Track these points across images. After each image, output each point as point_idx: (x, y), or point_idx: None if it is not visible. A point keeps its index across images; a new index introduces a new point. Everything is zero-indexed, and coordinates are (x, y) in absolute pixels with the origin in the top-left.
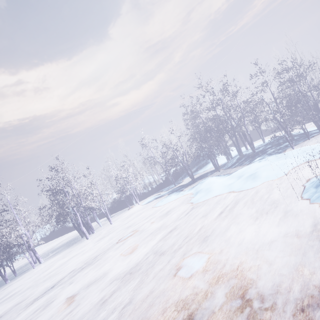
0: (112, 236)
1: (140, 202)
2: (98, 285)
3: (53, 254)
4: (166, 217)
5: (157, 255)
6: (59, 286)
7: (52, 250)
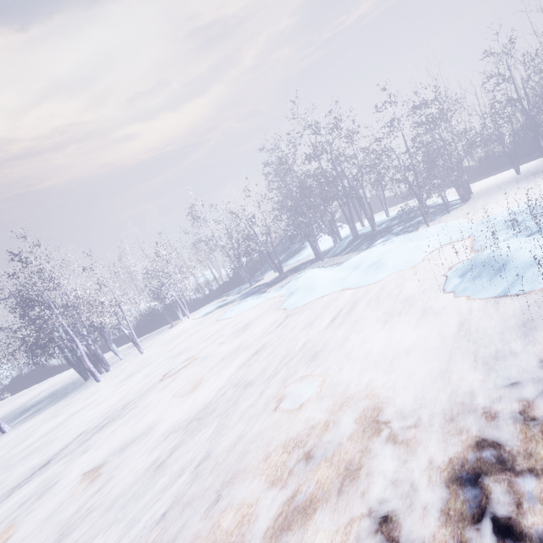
0: (149, 372)
1: (191, 315)
2: (141, 445)
3: (29, 415)
4: (244, 333)
5: (239, 388)
6: (60, 460)
7: (23, 408)
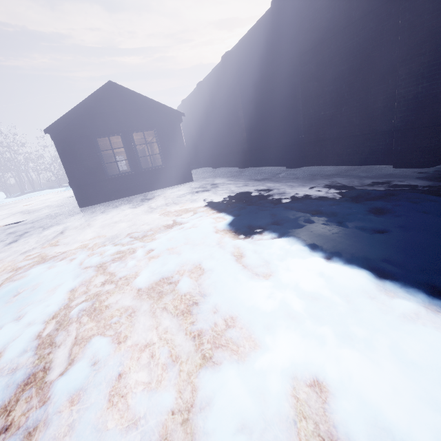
0: None
1: None
2: None
3: None
4: None
5: None
6: None
7: None
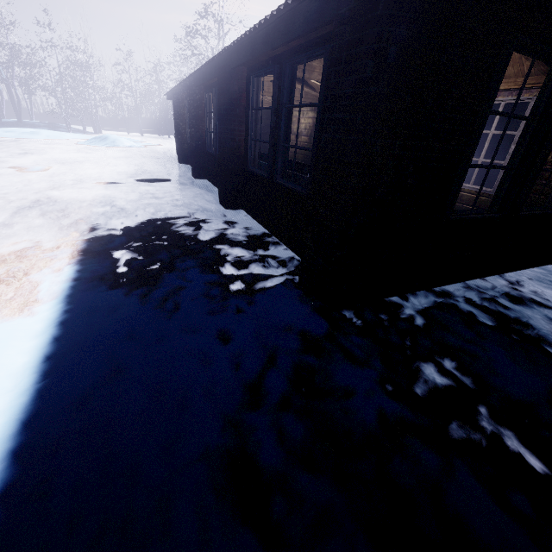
0: None
1: None
2: None
3: None
4: None
5: None
6: None
7: None
